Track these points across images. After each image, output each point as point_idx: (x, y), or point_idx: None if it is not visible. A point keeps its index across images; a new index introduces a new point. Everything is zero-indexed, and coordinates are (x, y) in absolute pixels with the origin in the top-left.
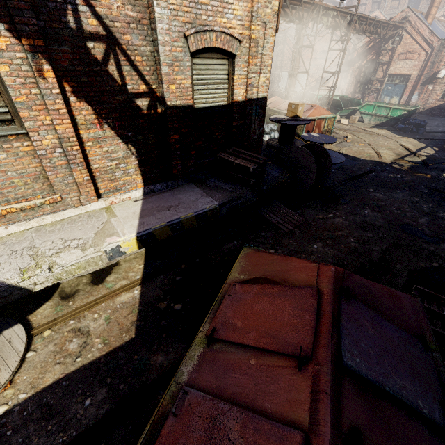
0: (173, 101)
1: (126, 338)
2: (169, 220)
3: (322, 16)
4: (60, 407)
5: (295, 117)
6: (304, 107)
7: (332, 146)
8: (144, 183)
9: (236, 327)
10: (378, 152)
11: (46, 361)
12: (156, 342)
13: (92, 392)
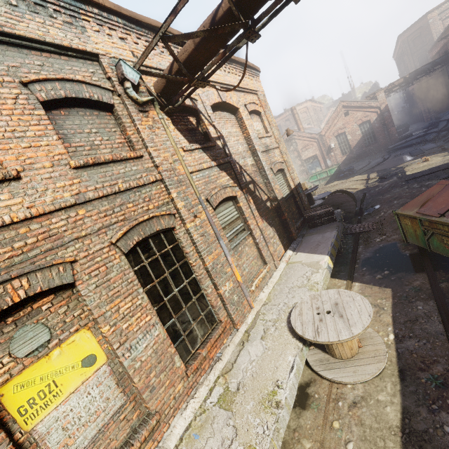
0: (279, 197)
1: (389, 292)
2: (329, 245)
3: None
4: (412, 317)
5: (305, 190)
6: None
7: None
8: (284, 249)
9: (444, 207)
10: (352, 188)
11: (373, 319)
12: (404, 283)
13: (414, 306)
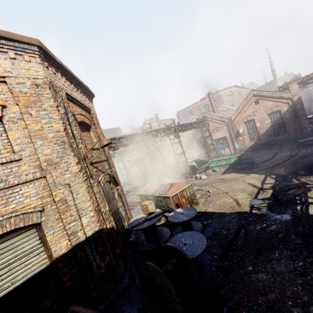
0: None
1: None
2: None
3: (157, 133)
4: None
5: (149, 214)
6: (166, 187)
7: (200, 206)
8: None
9: None
10: (236, 199)
11: None
12: None
13: None
